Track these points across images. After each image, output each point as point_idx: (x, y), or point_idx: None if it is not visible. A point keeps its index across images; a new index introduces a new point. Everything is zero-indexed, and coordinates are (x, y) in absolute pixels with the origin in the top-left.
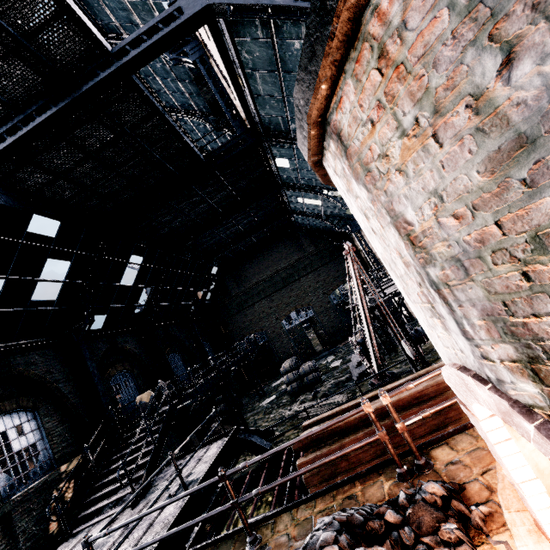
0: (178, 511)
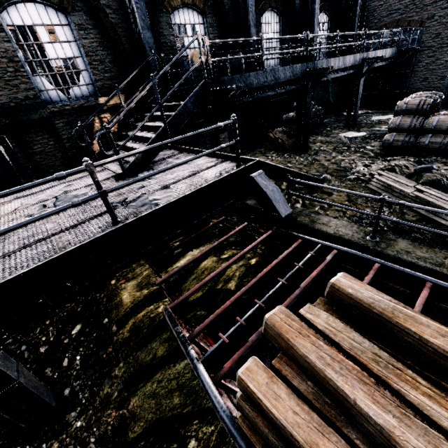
0: (73, 246)
